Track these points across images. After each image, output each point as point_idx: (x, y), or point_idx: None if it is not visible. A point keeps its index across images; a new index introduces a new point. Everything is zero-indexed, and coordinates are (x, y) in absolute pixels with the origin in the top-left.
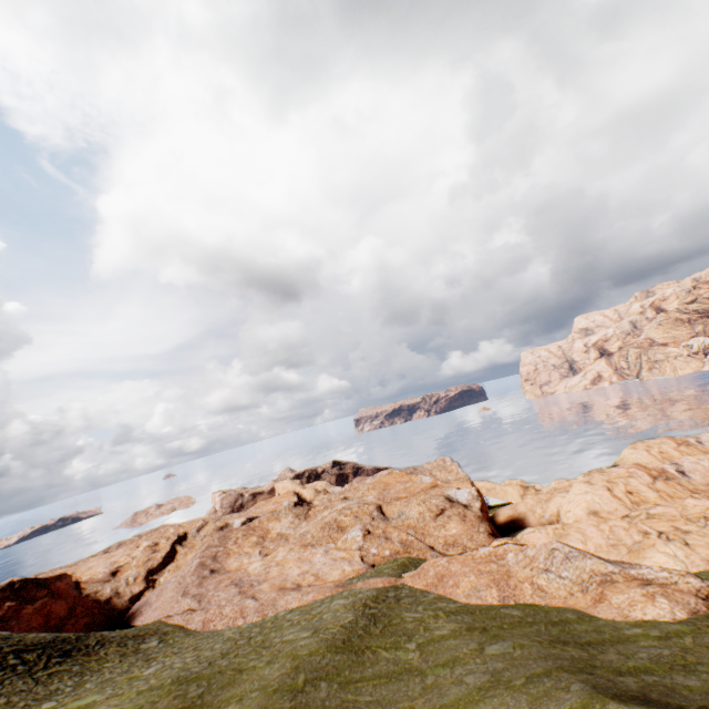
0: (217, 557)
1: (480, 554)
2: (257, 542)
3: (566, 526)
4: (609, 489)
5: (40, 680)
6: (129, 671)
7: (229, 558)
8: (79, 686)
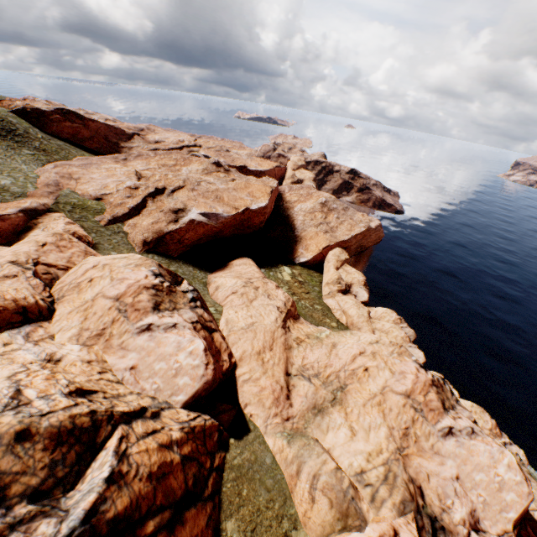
0: (140, 157)
1: (10, 209)
2: (166, 165)
3: (32, 242)
4: (95, 267)
5: None
6: None
7: (141, 161)
8: None
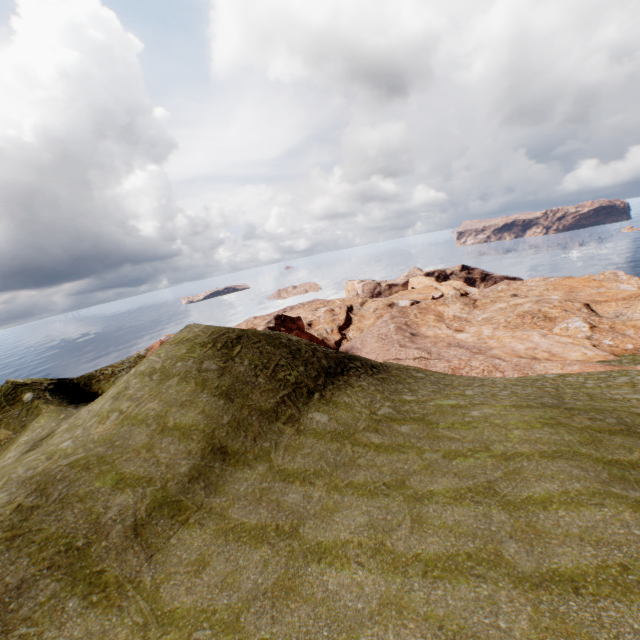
0: (409, 325)
1: None
2: (437, 319)
3: None
4: None
5: (380, 380)
6: (445, 389)
7: (420, 328)
8: (412, 390)
